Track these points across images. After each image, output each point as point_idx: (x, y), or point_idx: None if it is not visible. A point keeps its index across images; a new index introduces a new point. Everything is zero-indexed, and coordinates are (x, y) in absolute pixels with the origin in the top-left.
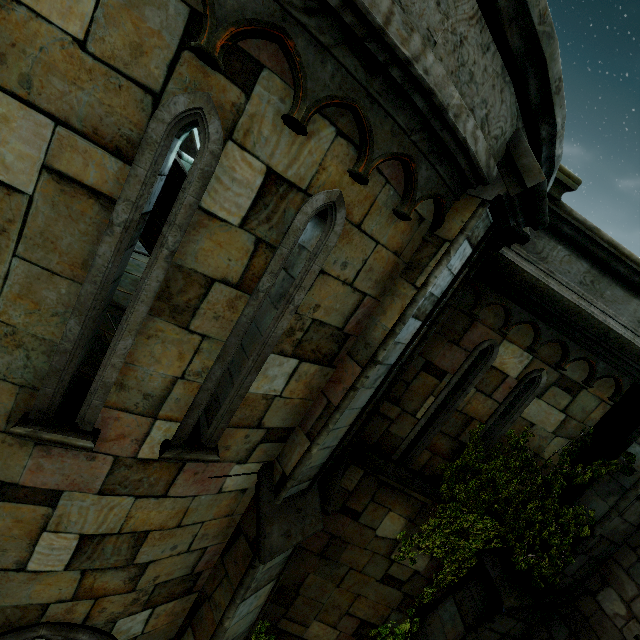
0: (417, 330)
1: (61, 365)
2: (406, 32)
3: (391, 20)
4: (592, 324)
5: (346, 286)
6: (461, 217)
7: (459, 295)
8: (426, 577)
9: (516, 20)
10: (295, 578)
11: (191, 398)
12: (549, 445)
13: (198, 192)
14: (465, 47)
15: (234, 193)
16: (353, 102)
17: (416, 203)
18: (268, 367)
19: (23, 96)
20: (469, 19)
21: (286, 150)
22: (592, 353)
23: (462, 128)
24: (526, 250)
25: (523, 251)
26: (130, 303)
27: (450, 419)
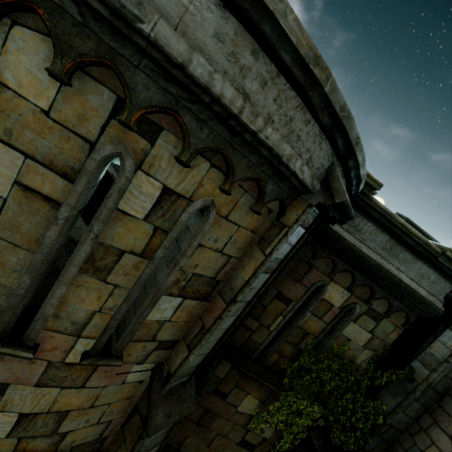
0: (267, 279)
1: (15, 303)
2: (253, 117)
3: (243, 111)
4: (389, 277)
5: (217, 252)
6: (296, 212)
7: (302, 249)
8: (271, 443)
9: (326, 109)
10: (178, 439)
11: (105, 324)
12: (360, 355)
13: (116, 200)
14: (293, 122)
15: (141, 200)
16: (221, 150)
17: (265, 204)
18: (161, 303)
19: (6, 140)
20: (296, 107)
21: (177, 175)
22: (390, 295)
23: (293, 166)
24: (347, 224)
25: (345, 225)
26: (66, 265)
27: (293, 332)
